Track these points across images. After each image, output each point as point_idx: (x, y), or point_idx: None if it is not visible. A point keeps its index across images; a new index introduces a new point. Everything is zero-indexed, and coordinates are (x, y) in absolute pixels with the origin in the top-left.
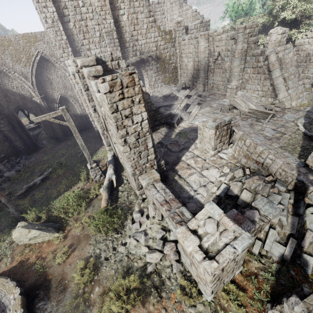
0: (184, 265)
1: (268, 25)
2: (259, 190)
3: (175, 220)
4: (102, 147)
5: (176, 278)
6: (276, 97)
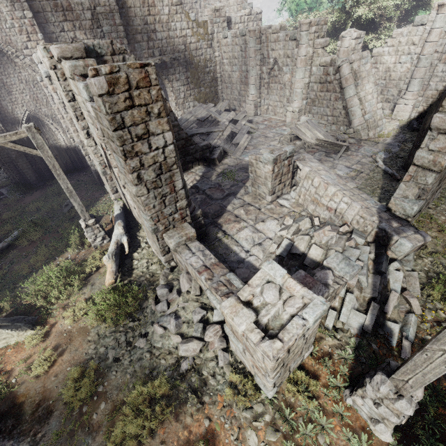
0: (234, 354)
1: (338, 27)
2: (332, 244)
3: (220, 292)
4: (104, 197)
5: (223, 373)
6: (349, 125)
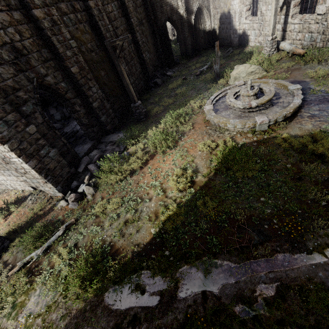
0: None
1: None
2: None
3: None
4: (247, 47)
5: None
6: None
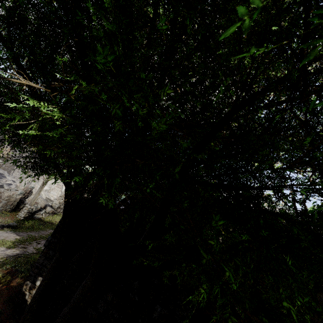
0: None
1: None
2: None
3: None
4: None
5: None
6: None
